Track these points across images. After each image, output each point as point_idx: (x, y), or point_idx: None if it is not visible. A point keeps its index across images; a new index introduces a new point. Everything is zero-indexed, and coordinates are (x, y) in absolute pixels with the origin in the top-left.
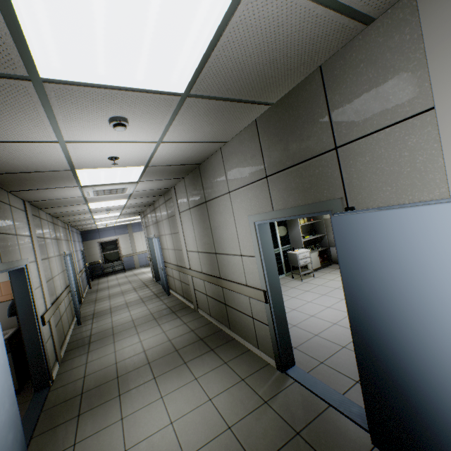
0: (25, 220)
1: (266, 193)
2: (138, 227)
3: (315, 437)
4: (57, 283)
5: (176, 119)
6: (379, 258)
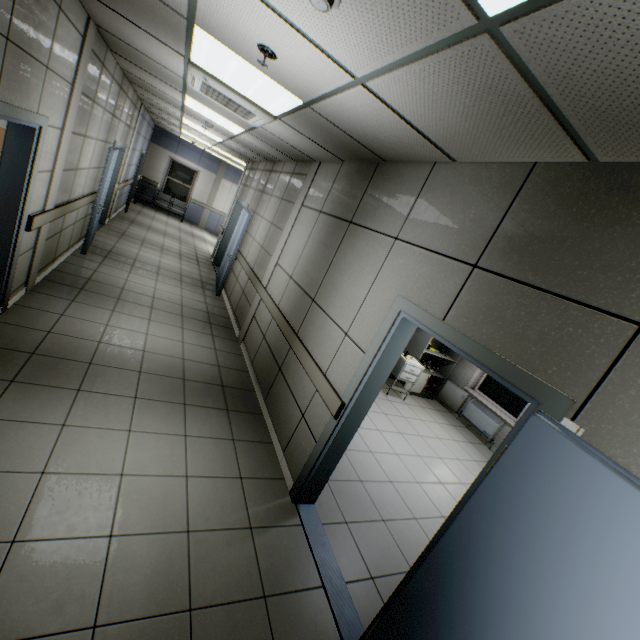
0: (74, 51)
1: (454, 288)
2: (233, 176)
3: (282, 616)
4: (80, 180)
5: (424, 61)
6: (560, 537)
